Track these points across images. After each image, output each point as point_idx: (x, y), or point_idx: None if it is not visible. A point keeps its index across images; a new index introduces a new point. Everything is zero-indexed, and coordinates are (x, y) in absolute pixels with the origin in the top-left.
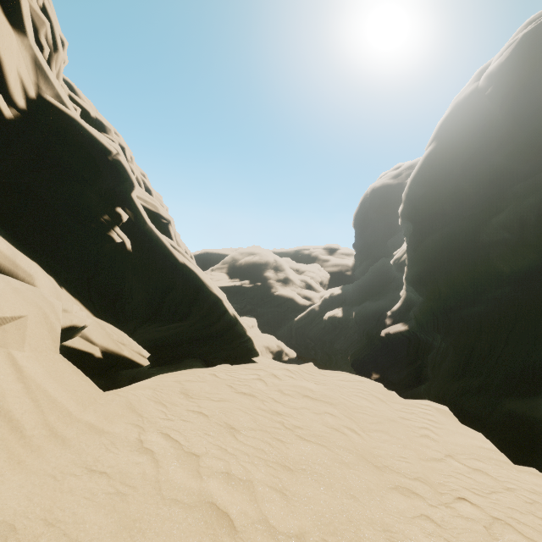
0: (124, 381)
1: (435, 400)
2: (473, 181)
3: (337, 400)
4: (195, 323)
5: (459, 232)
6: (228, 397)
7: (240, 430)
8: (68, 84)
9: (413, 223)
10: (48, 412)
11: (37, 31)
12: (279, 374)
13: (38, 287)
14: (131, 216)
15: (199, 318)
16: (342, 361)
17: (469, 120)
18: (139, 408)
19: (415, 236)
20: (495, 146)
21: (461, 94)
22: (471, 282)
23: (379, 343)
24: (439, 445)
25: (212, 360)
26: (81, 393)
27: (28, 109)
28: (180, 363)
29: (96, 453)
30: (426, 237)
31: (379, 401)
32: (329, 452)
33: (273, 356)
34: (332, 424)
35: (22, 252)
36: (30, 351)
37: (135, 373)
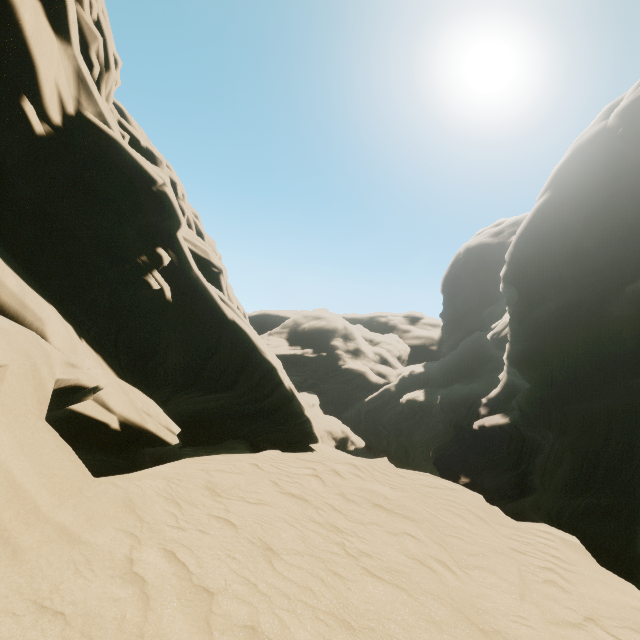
0: (146, 462)
1: (546, 520)
2: (600, 240)
3: (421, 514)
4: (242, 396)
5: (580, 302)
6: (269, 499)
7: (281, 553)
8: (119, 109)
9: (519, 289)
10: (4, 505)
11: (88, 47)
12: (343, 471)
13: (48, 335)
14: (175, 259)
15: (247, 389)
16: (422, 456)
17: (595, 165)
18: (140, 507)
19: (521, 306)
20: (630, 196)
21: (584, 135)
22: (596, 367)
23: (471, 437)
24: (572, 598)
25: (261, 443)
26: (62, 479)
27: (64, 126)
28: (221, 444)
29: (59, 577)
30: (535, 307)
31: (480, 521)
32: (410, 601)
33: (337, 443)
34: (414, 553)
35: (37, 292)
36: (2, 414)
37: (162, 452)
